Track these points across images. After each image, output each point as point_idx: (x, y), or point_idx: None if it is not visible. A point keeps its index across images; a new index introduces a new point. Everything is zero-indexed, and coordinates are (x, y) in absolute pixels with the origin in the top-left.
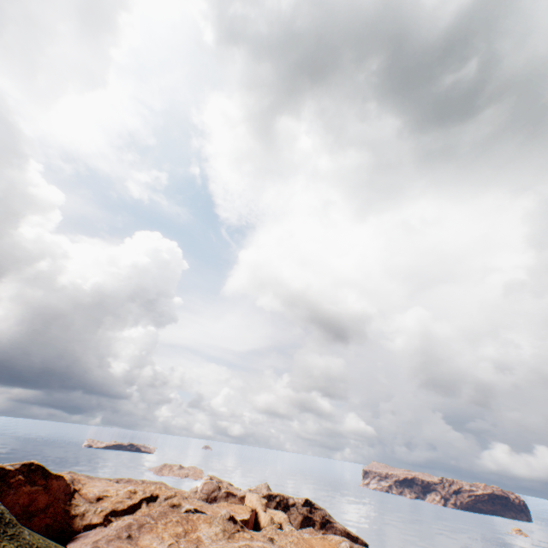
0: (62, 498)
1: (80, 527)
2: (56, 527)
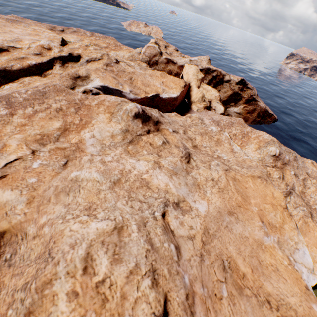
0: None
1: None
2: None
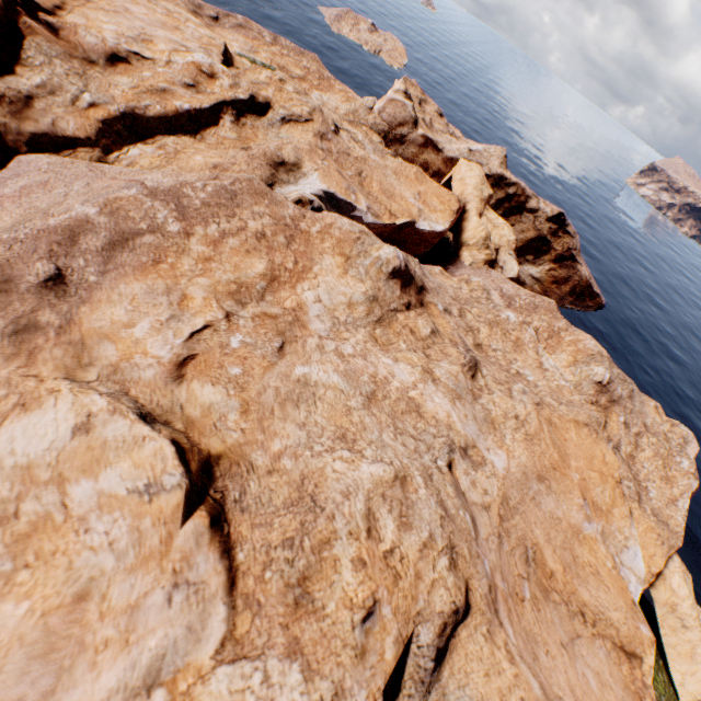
0: None
1: (10, 138)
2: None
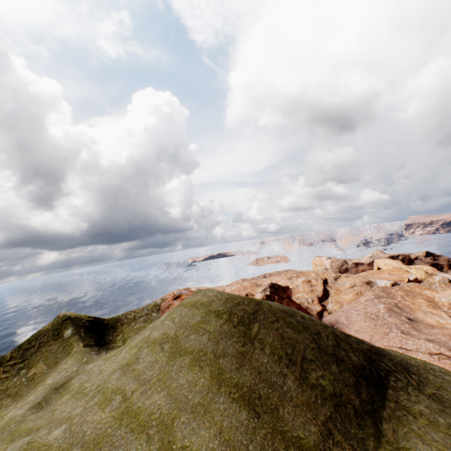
0: None
1: (316, 317)
2: None
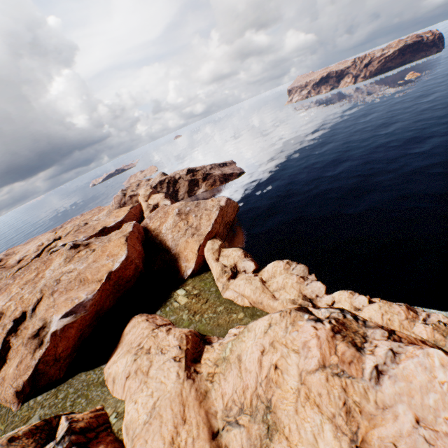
0: None
1: None
2: None
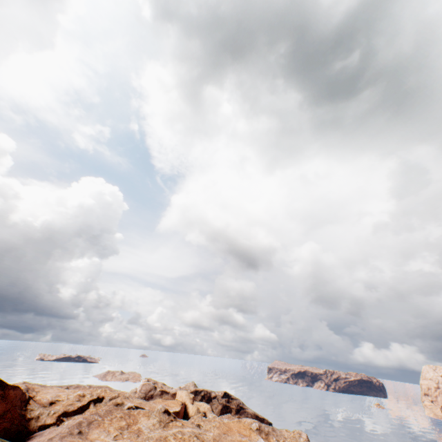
0: (19, 405)
1: (35, 427)
2: (14, 429)
